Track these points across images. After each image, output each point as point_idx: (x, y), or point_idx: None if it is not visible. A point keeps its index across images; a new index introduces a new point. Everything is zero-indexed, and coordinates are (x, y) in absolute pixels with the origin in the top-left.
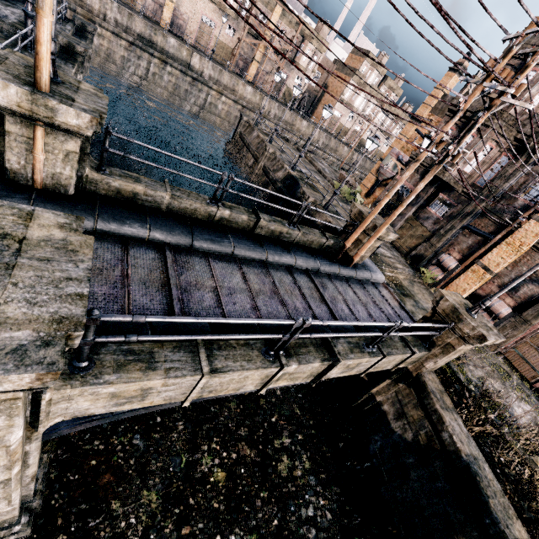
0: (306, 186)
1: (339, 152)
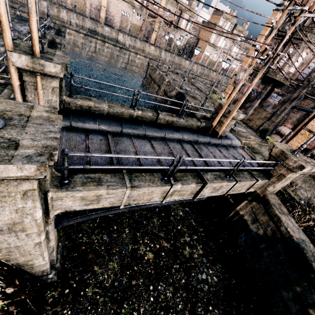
0: (190, 97)
1: (211, 76)
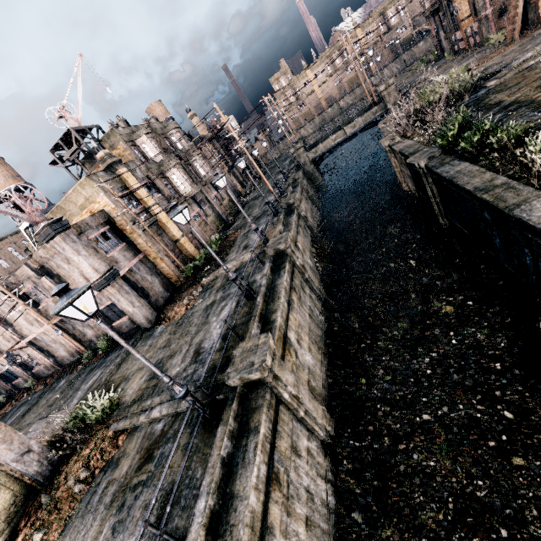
0: None
1: None
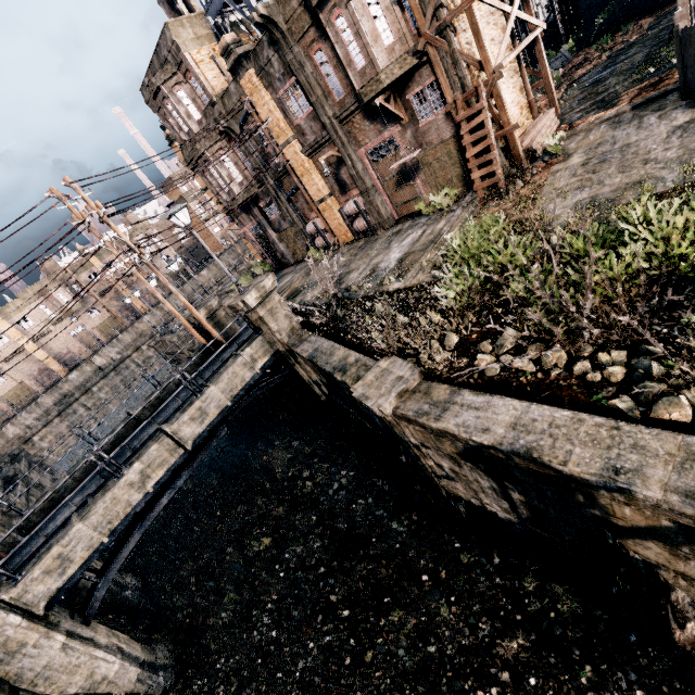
0: None
1: None
